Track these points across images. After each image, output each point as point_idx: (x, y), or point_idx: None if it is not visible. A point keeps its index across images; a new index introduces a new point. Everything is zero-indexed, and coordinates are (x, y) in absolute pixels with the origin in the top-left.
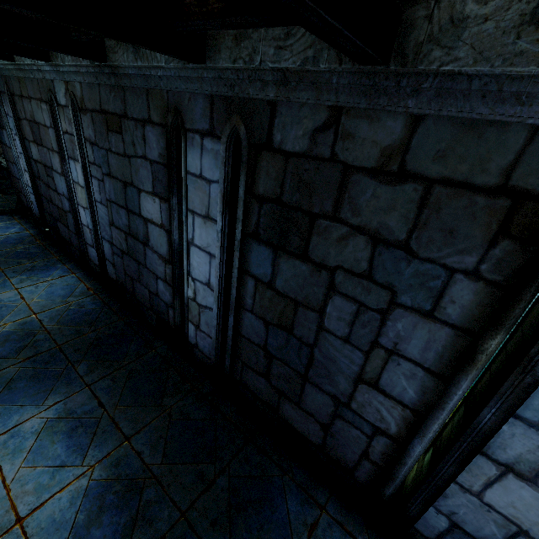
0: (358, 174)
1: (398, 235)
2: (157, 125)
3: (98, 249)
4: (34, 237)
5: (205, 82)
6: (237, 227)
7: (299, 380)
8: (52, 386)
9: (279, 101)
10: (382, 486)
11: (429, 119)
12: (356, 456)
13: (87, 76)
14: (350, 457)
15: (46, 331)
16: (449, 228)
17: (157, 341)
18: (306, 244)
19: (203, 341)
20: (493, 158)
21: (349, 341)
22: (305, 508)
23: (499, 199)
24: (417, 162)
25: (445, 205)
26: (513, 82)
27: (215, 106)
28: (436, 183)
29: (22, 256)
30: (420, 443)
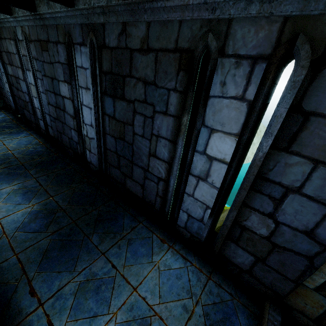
0: (135, 52)
1: (151, 78)
2: (62, 43)
3: (44, 120)
4: (12, 120)
5: (78, 18)
6: (98, 90)
7: (130, 164)
8: (17, 177)
9: (105, 23)
10: (164, 207)
11: (152, 23)
12: (154, 196)
13: (30, 22)
14: (153, 198)
15: (16, 157)
16: (165, 71)
17: (73, 163)
18: (123, 92)
19: (93, 158)
20: (172, 36)
21: (144, 136)
22: (132, 222)
23: (176, 54)
24: (151, 43)
25: (162, 60)
26: (168, 2)
27: (83, 29)
28: (159, 51)
29: (5, 127)
30: (172, 178)
